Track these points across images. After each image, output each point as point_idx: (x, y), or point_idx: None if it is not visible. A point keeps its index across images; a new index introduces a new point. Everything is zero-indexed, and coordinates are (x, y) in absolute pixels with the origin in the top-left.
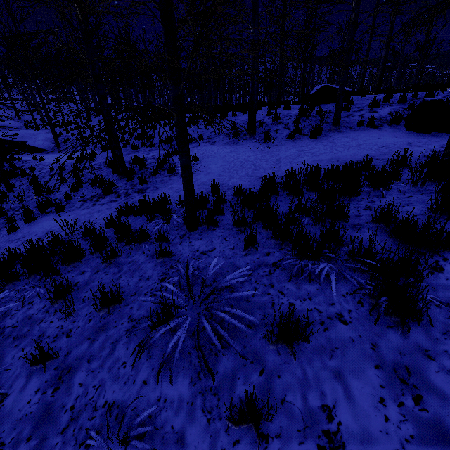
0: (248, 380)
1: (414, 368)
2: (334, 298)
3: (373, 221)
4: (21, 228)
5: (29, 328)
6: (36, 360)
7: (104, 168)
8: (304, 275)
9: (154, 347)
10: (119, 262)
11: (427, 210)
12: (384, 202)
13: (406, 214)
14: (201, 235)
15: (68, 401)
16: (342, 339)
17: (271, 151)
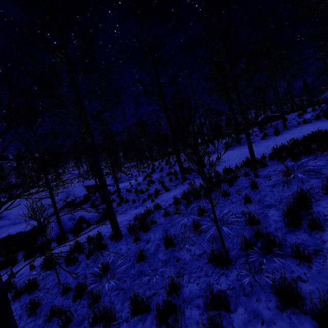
0: None
1: None
2: None
3: None
4: (155, 200)
5: (223, 204)
6: (245, 200)
7: (165, 177)
8: None
9: (290, 183)
10: (235, 185)
11: None
12: None
13: None
14: (264, 169)
15: (272, 202)
16: None
17: (257, 146)
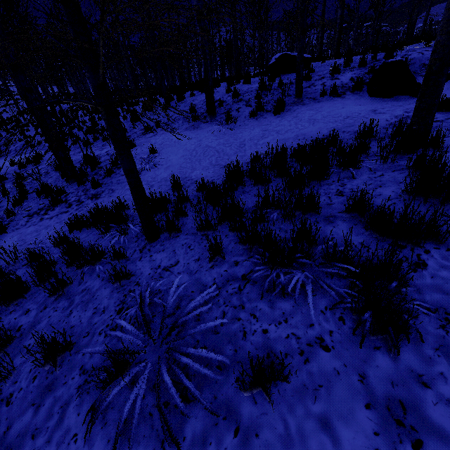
0: (221, 444)
1: (409, 403)
2: (312, 317)
3: (346, 212)
4: None
5: None
6: None
7: (52, 172)
8: (277, 289)
9: (110, 409)
10: (70, 292)
11: (402, 193)
12: (355, 185)
13: (380, 198)
14: (163, 246)
15: None
16: (325, 372)
17: (235, 133)
